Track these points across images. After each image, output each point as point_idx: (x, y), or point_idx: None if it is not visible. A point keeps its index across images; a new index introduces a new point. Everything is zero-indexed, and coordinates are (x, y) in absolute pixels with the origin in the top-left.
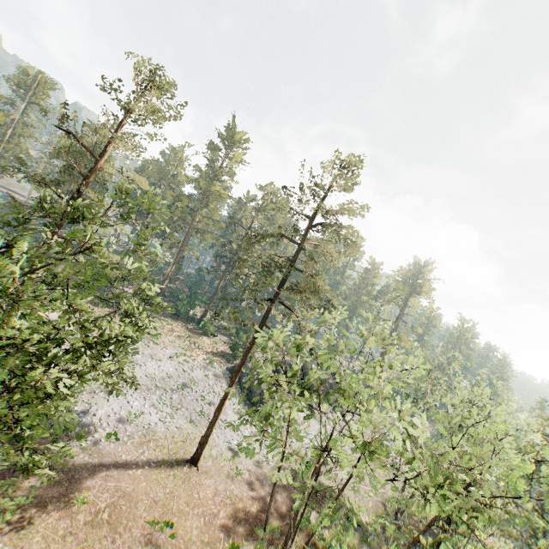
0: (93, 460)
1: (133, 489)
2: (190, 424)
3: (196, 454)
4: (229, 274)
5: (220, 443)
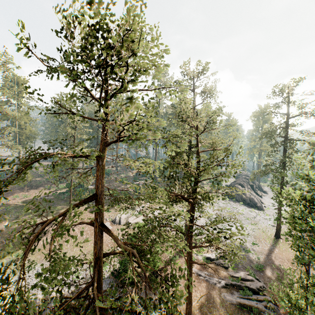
0: (263, 256)
1: (285, 257)
2: (252, 225)
3: (278, 234)
4: None
5: (268, 226)
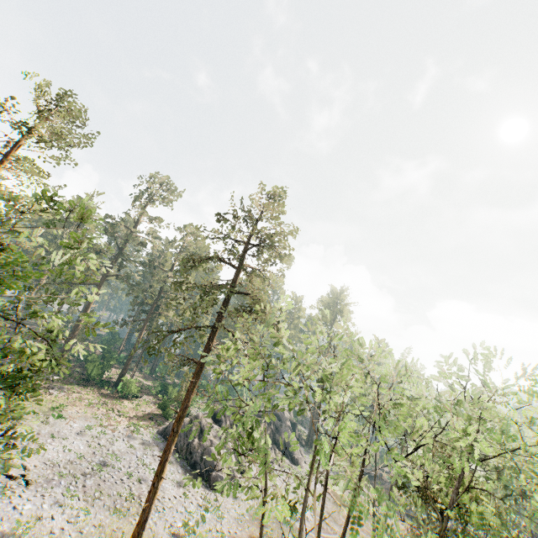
0: None
1: None
2: (114, 515)
3: None
4: (151, 323)
5: (159, 531)
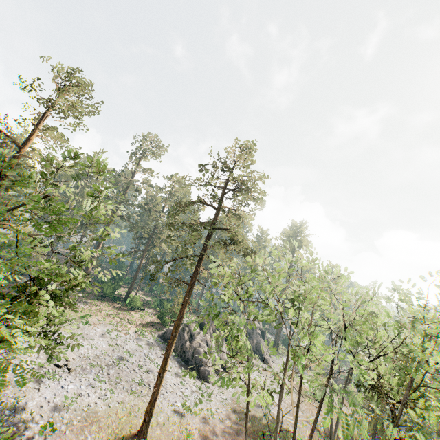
0: None
1: None
2: (131, 395)
3: (144, 424)
4: (148, 253)
5: (164, 408)
